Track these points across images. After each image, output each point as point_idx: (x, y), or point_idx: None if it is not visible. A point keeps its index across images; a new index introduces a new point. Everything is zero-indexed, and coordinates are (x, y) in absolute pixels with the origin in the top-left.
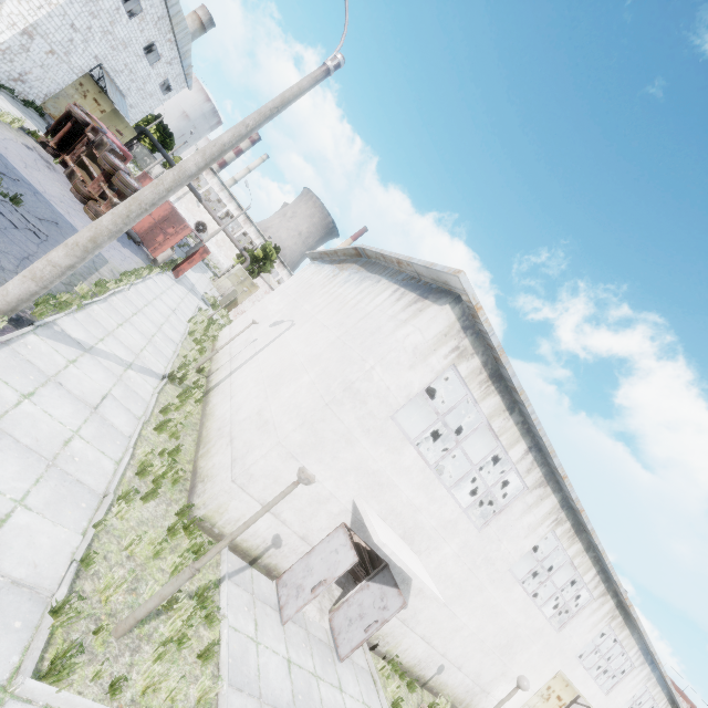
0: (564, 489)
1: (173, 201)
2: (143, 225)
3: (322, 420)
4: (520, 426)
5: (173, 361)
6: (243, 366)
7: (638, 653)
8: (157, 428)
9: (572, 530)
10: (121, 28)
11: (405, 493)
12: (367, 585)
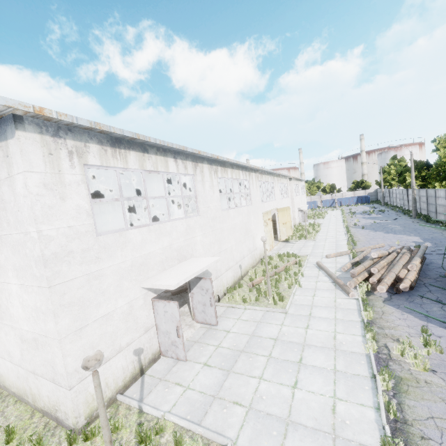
0: (204, 157)
1: None
2: None
3: (63, 295)
4: (159, 153)
5: None
6: None
7: (271, 177)
8: None
9: (222, 168)
10: None
11: (157, 249)
12: (192, 294)
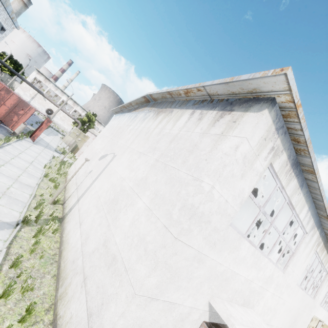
0: (324, 225)
1: (29, 100)
2: (1, 112)
3: (174, 254)
4: (305, 195)
5: (28, 204)
6: (86, 193)
7: None
8: (2, 295)
9: (323, 245)
10: None
11: (243, 275)
12: None
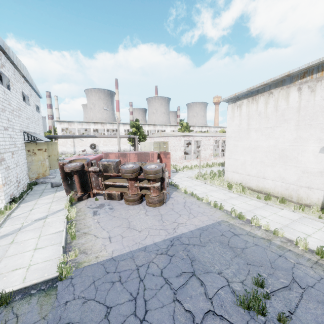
0: None
1: (73, 150)
2: None
3: None
4: None
5: None
6: None
7: None
8: None
9: None
10: (12, 101)
11: None
12: None
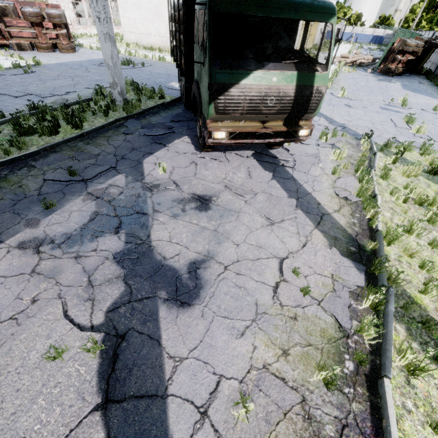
0: None
1: None
2: (26, 34)
3: None
4: None
5: None
6: None
7: None
8: None
9: None
10: None
11: None
12: None
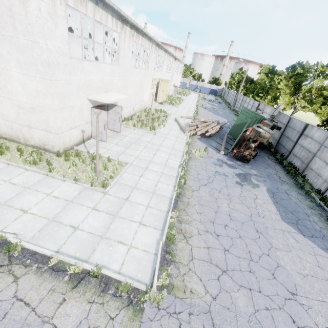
0: (129, 21)
1: None
2: None
3: (56, 87)
4: (104, 8)
5: None
6: None
7: (164, 53)
8: (1, 154)
9: (137, 34)
10: None
11: (96, 79)
12: (108, 113)
